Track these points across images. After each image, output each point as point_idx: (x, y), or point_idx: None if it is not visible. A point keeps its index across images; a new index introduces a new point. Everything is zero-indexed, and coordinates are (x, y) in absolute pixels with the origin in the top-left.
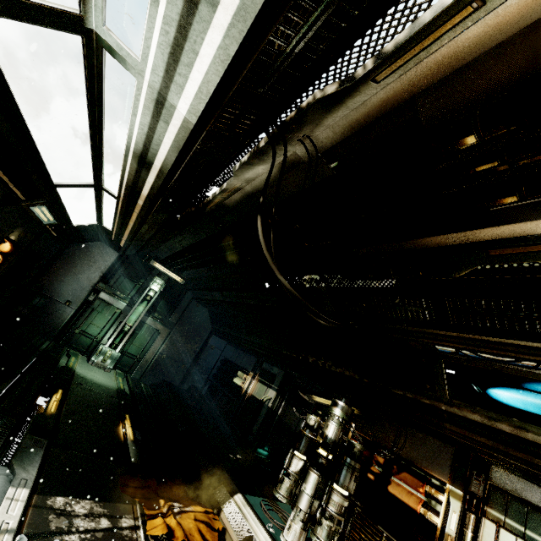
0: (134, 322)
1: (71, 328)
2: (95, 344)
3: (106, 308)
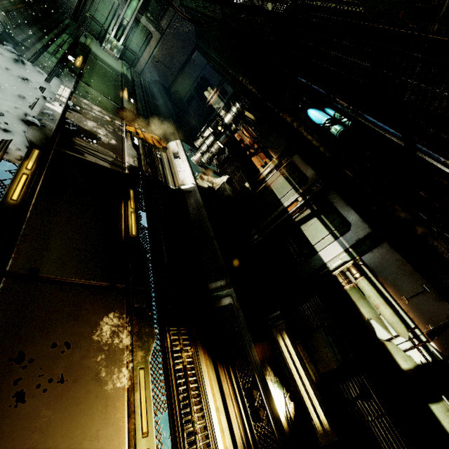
0: (131, 18)
1: (82, 10)
2: (104, 33)
3: None
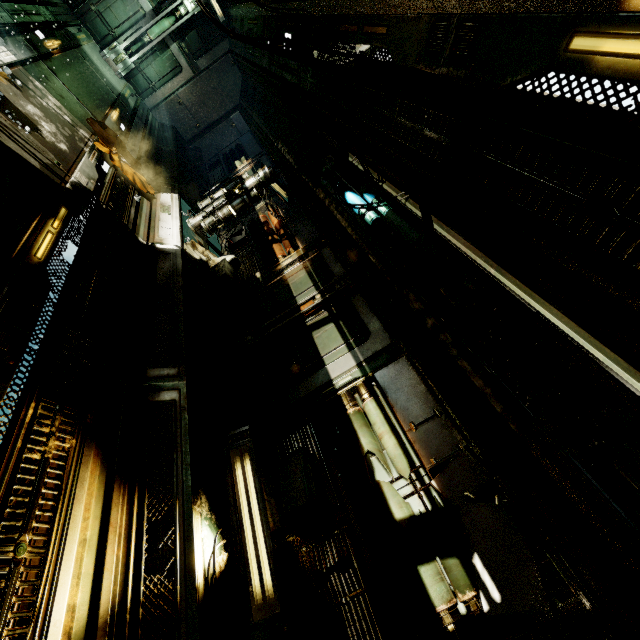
0: (156, 38)
1: None
2: (111, 39)
3: None
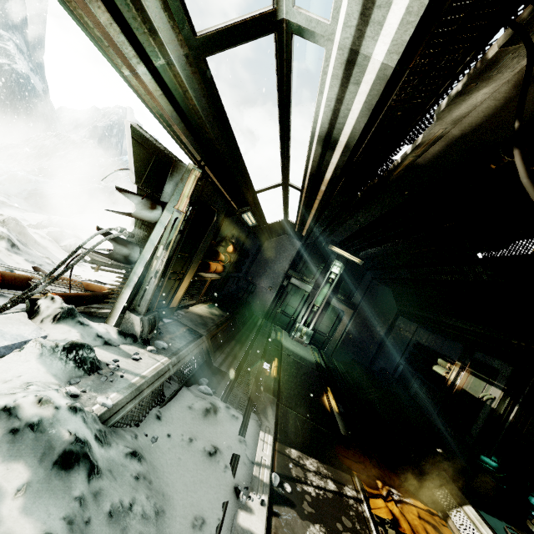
0: (321, 303)
1: (274, 308)
2: (293, 322)
3: (297, 292)
